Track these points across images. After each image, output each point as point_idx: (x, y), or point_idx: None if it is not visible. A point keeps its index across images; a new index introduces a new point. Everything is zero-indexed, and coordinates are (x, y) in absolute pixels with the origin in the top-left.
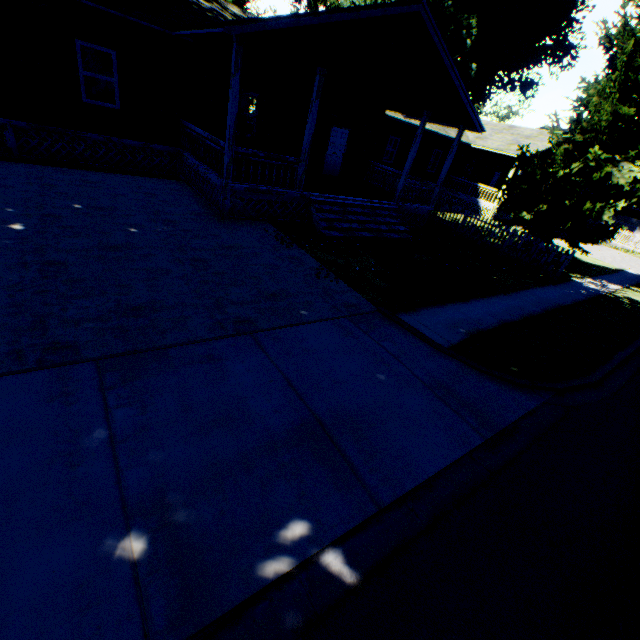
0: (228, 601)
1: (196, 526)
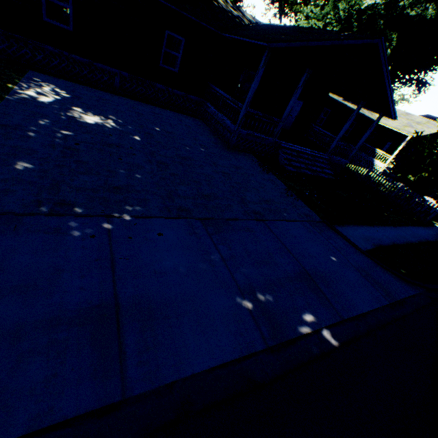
0: (289, 336)
1: (268, 304)
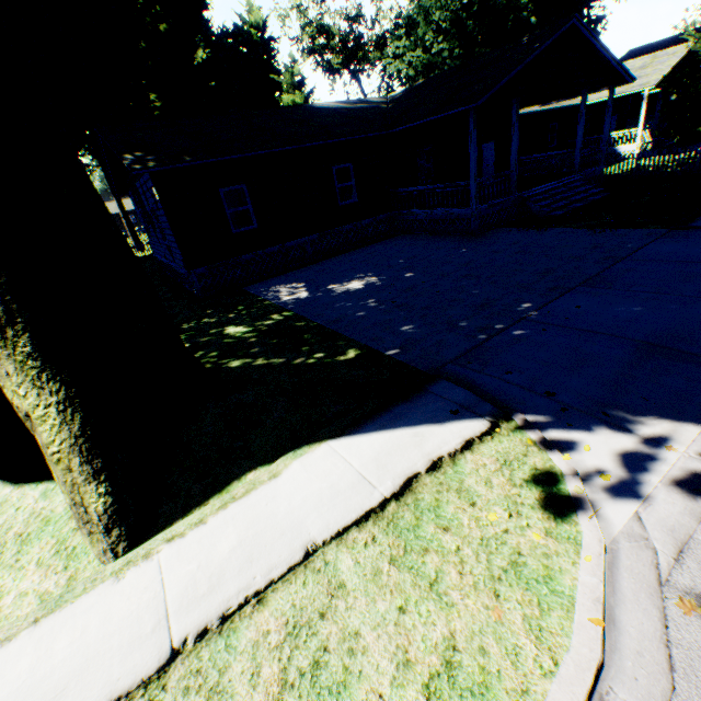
0: None
1: None
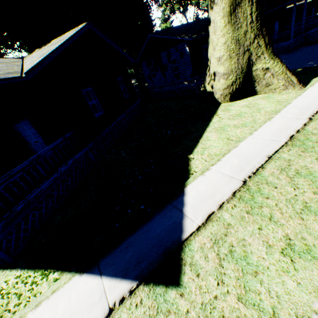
0: None
1: None
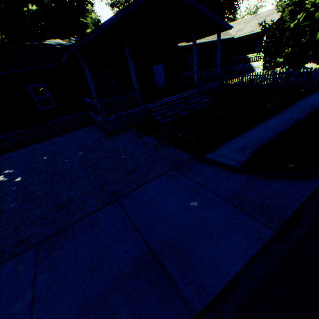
0: None
1: None
